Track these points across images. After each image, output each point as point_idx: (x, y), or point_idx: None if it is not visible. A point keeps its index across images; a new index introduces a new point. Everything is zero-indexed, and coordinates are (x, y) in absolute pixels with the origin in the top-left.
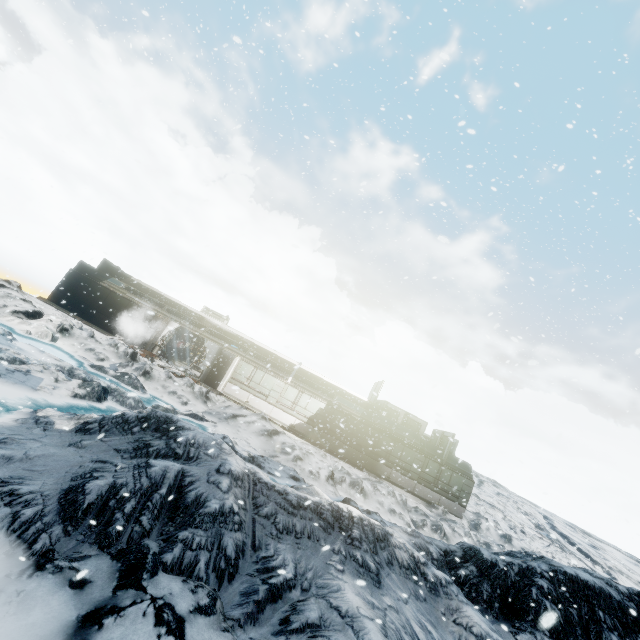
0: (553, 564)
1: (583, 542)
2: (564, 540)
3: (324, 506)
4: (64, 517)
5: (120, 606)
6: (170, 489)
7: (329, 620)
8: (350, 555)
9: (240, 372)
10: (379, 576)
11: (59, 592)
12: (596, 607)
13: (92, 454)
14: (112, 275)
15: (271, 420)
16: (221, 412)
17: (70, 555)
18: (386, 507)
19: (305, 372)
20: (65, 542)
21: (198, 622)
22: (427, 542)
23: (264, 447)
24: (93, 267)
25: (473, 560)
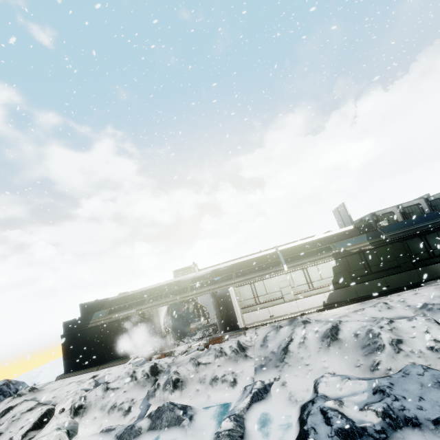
0: None
1: None
2: None
3: None
4: None
5: None
6: None
7: None
8: None
9: (243, 298)
10: None
11: None
12: None
13: None
14: (94, 311)
15: (305, 313)
16: (268, 355)
17: None
18: None
19: (286, 250)
20: None
21: None
22: None
23: (349, 361)
24: (76, 318)
25: None
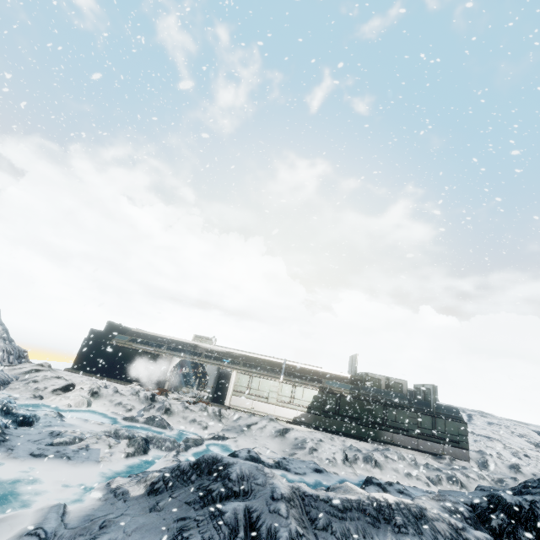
0: None
1: None
2: None
3: (364, 502)
4: None
5: None
6: (245, 529)
7: None
8: None
9: (239, 384)
10: None
11: None
12: None
13: (171, 514)
14: (117, 332)
15: (277, 418)
16: (236, 426)
17: None
18: (401, 472)
19: (291, 367)
20: None
21: None
22: (454, 502)
23: (281, 448)
24: (101, 331)
25: (499, 507)
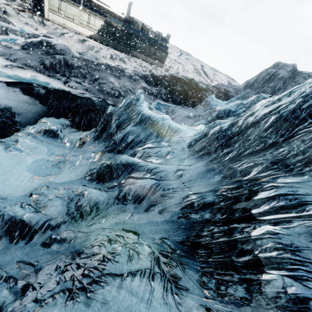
0: (172, 74)
1: (211, 73)
2: (203, 73)
3: (104, 64)
4: (46, 69)
5: (69, 81)
6: (64, 62)
7: (107, 83)
8: (112, 74)
9: (52, 4)
10: (120, 77)
11: (57, 80)
12: (178, 82)
13: (36, 56)
14: None
15: (80, 34)
16: (55, 32)
17: (53, 76)
18: (133, 66)
19: (88, 0)
20: (50, 74)
21: (83, 83)
22: (138, 73)
23: (82, 48)
24: None
25: (152, 76)
